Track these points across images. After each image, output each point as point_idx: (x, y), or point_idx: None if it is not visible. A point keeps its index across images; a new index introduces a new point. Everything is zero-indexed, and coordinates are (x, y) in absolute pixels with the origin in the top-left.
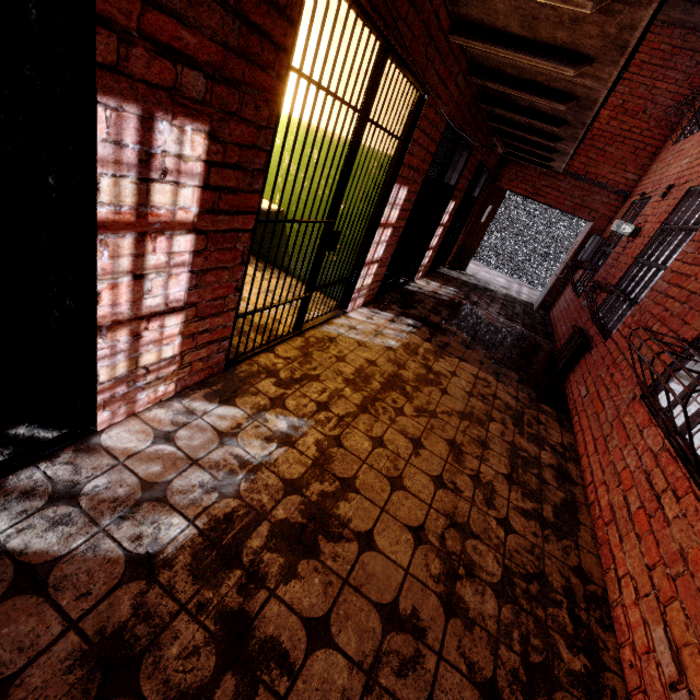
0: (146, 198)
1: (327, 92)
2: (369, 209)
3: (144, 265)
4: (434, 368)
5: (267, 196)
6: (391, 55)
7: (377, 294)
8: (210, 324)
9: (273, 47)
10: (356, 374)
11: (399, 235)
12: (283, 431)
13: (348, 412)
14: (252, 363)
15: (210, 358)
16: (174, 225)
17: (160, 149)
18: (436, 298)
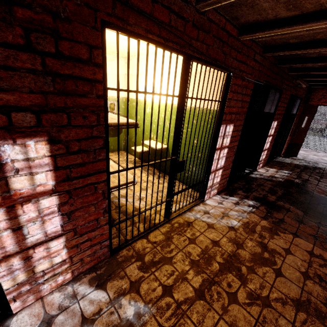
0: (7, 187)
1: (145, 93)
2: (209, 140)
3: (20, 221)
4: (269, 245)
5: (160, 141)
6: (194, 60)
7: (228, 184)
8: (89, 236)
9: (87, 82)
10: (200, 255)
11: (235, 150)
12: (129, 319)
13: (186, 298)
14: (130, 248)
15: (96, 252)
16: (37, 195)
17: (9, 159)
18: (273, 180)
